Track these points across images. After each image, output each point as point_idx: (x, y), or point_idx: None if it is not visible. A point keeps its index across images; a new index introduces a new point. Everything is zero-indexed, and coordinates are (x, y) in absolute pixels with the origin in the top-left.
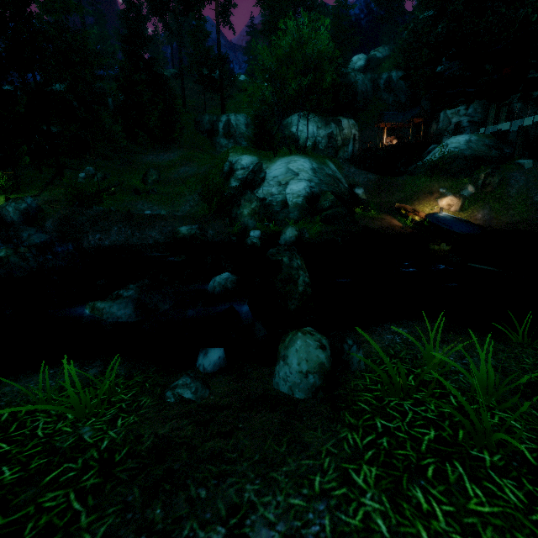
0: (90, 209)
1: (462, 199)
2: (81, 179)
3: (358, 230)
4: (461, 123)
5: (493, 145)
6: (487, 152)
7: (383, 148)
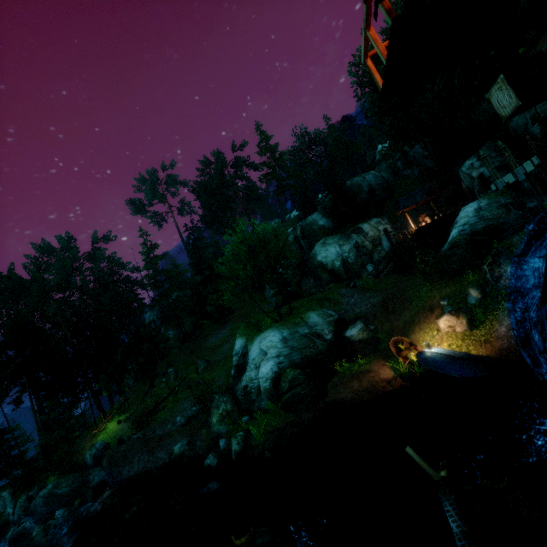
0: (121, 446)
1: (464, 314)
2: (163, 384)
3: (313, 416)
4: (483, 174)
5: (511, 203)
6: (503, 217)
7: (402, 243)
